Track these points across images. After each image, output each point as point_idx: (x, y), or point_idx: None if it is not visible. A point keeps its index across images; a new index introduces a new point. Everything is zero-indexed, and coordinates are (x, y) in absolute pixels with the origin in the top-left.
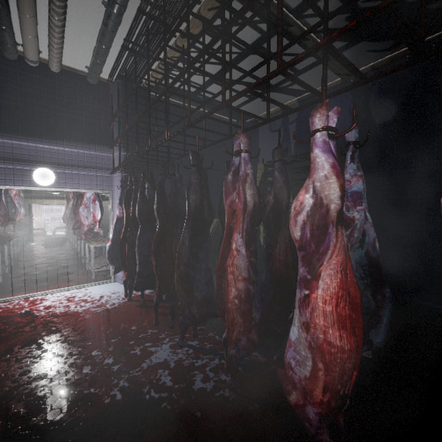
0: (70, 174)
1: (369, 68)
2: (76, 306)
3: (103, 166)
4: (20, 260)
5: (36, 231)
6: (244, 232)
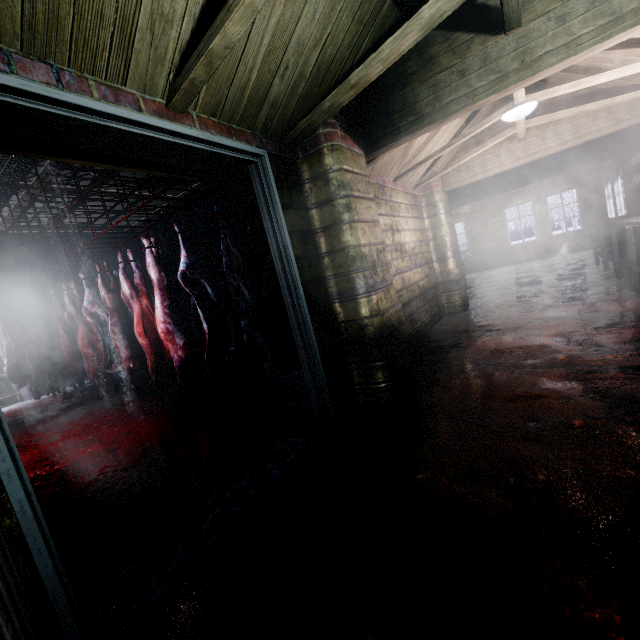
0: None
1: (184, 195)
2: None
3: None
4: None
5: None
6: (64, 328)
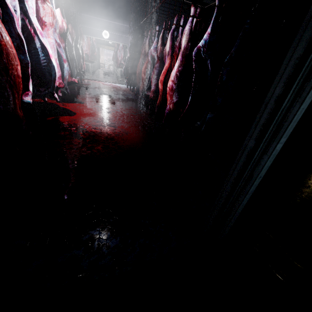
0: (114, 34)
1: None
2: (112, 86)
3: (126, 32)
4: (96, 73)
5: (101, 65)
6: (142, 58)
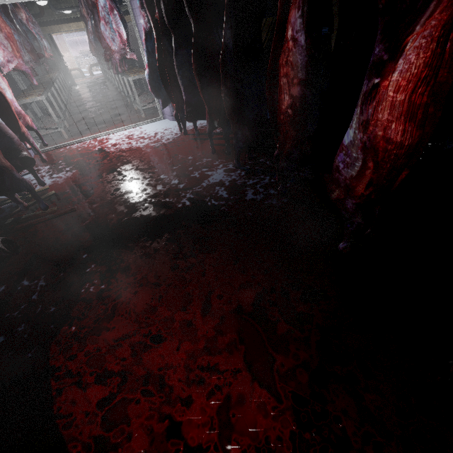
0: None
1: None
2: (137, 143)
3: None
4: (74, 106)
5: (74, 73)
6: (303, 6)
